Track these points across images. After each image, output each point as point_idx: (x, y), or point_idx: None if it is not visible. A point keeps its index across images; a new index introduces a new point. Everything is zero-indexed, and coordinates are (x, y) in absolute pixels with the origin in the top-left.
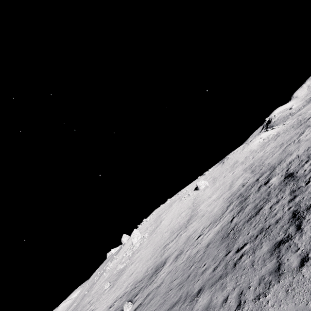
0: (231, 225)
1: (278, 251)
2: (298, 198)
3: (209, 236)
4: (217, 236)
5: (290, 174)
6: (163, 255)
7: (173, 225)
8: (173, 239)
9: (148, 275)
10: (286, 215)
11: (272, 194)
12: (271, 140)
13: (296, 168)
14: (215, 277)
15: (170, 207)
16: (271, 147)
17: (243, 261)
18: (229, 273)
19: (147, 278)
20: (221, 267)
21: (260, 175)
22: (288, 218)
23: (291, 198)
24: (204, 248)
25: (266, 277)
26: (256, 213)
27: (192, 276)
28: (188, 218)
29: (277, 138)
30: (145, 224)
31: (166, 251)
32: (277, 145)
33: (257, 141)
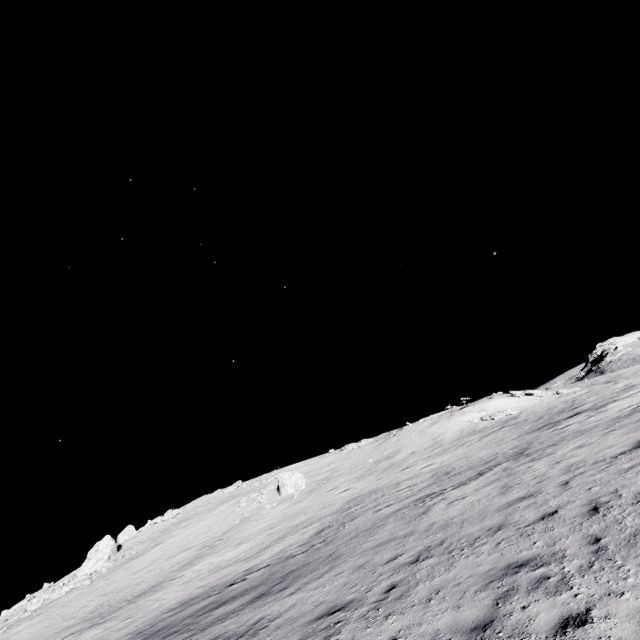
0: None
1: None
2: None
3: None
4: None
5: None
6: None
7: (133, 581)
8: None
9: None
10: None
11: None
12: (482, 432)
13: None
14: None
15: (211, 510)
16: (443, 462)
17: None
18: None
19: None
20: None
21: (254, 585)
22: None
23: None
24: None
25: None
26: None
27: None
28: (146, 589)
29: (489, 435)
30: (154, 526)
31: None
32: (448, 466)
33: (472, 415)
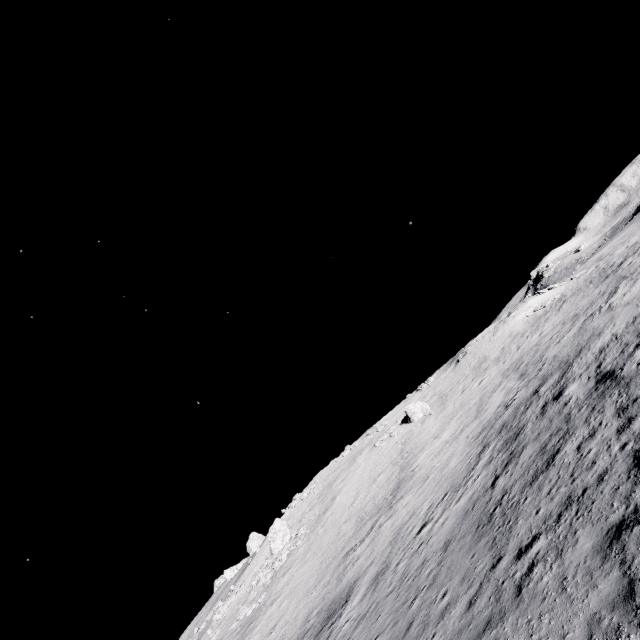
0: (493, 495)
1: (619, 549)
2: (639, 422)
3: (445, 524)
4: (465, 523)
5: (608, 373)
6: (344, 578)
7: (362, 504)
8: (363, 538)
9: (311, 630)
10: (619, 463)
11: (576, 418)
12: (550, 311)
13: (618, 360)
14: (474, 625)
15: (352, 465)
16: (553, 324)
17: (537, 578)
18: (509, 613)
19: (311, 637)
20: (487, 598)
21: (540, 382)
22: (626, 469)
23: (622, 423)
24: (438, 554)
25: (604, 617)
26: (548, 463)
27: (418, 626)
28: (394, 487)
29: (563, 305)
30: (298, 505)
31: (351, 568)
32: (566, 318)
33: (522, 314)
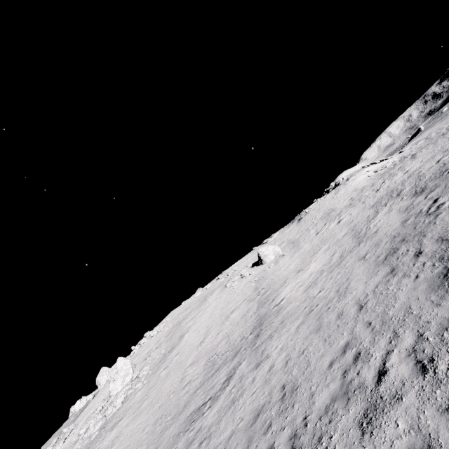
0: None
1: None
2: None
3: None
4: None
5: None
6: None
7: (213, 343)
8: (216, 394)
9: None
10: None
11: None
12: (399, 164)
13: None
14: None
15: (202, 304)
16: (422, 161)
17: None
18: None
19: None
20: None
21: None
22: None
23: None
24: None
25: None
26: None
27: None
28: (255, 324)
29: (417, 154)
30: (146, 343)
31: None
32: (444, 149)
33: (362, 176)
